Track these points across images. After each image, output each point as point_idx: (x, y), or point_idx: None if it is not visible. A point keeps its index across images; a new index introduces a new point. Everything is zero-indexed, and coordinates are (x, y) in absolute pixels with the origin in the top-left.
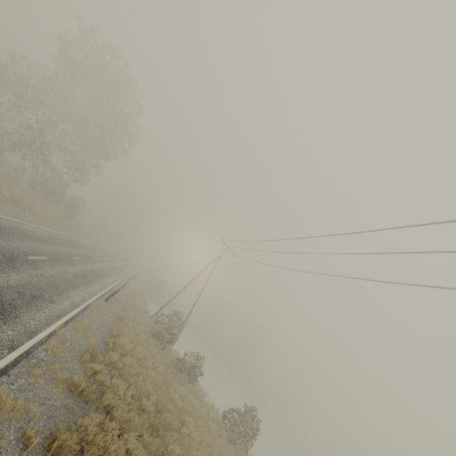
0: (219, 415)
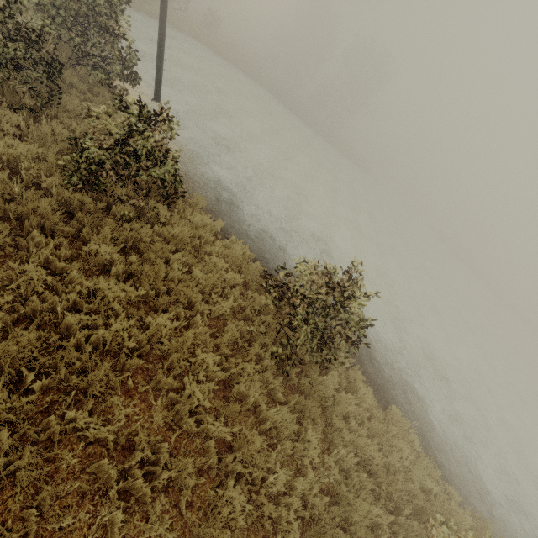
0: (257, 274)
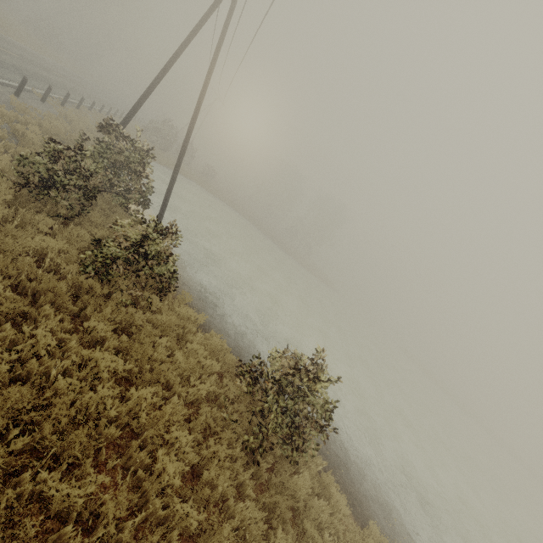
0: (233, 364)
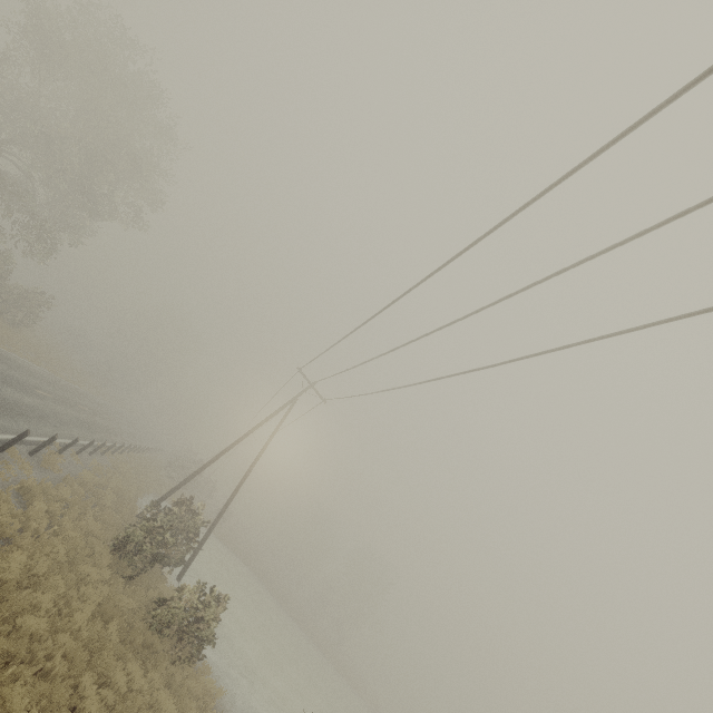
0: None
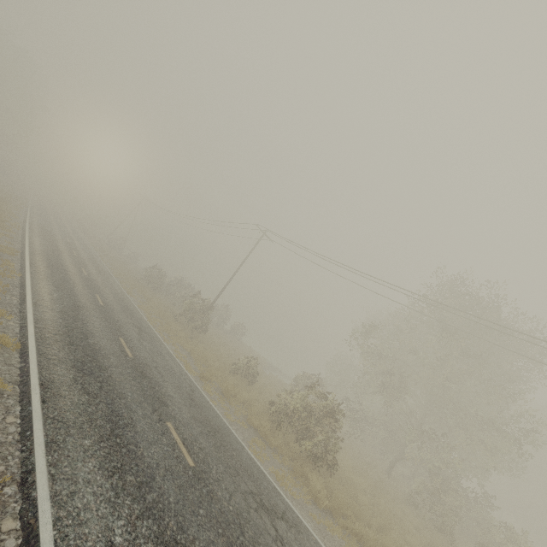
0: None
